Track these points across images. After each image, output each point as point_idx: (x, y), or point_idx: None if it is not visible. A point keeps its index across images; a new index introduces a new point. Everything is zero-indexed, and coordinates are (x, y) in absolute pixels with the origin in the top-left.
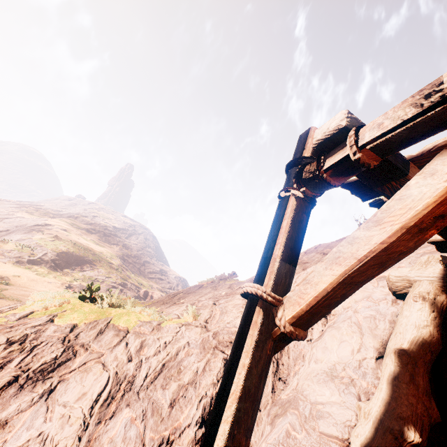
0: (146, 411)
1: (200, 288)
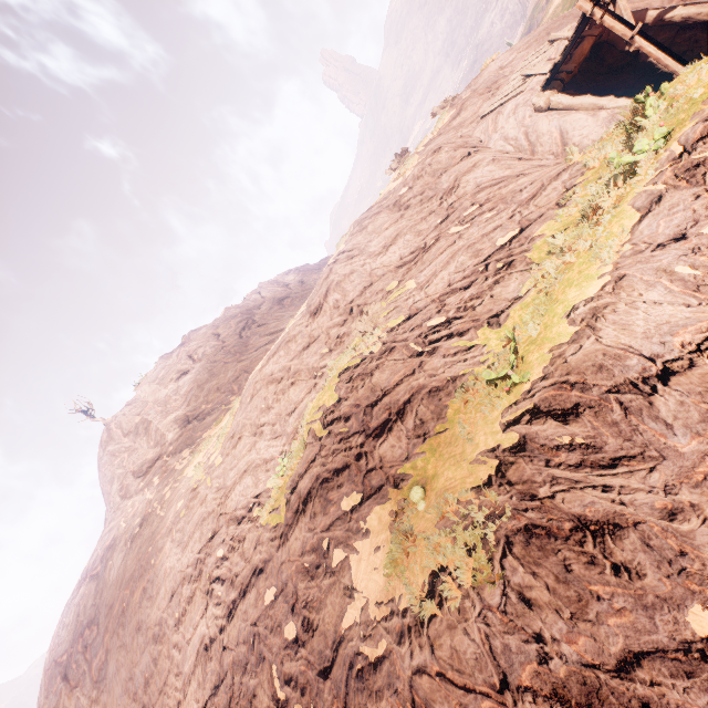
0: None
1: (414, 313)
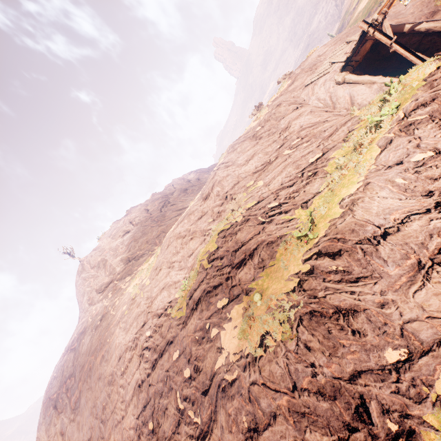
0: None
1: (261, 199)
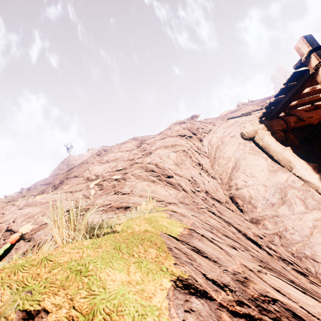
0: (278, 267)
1: None
